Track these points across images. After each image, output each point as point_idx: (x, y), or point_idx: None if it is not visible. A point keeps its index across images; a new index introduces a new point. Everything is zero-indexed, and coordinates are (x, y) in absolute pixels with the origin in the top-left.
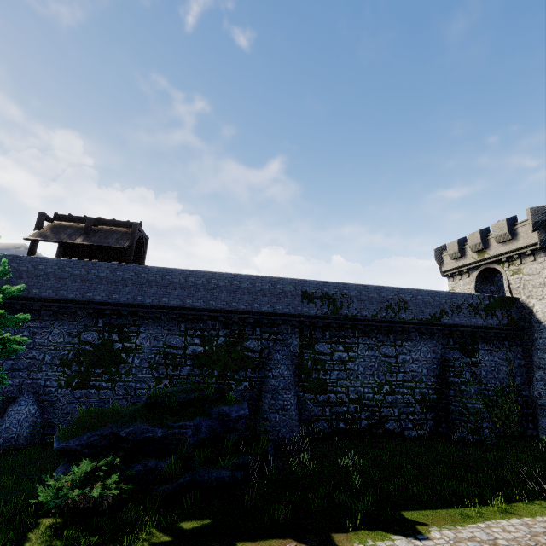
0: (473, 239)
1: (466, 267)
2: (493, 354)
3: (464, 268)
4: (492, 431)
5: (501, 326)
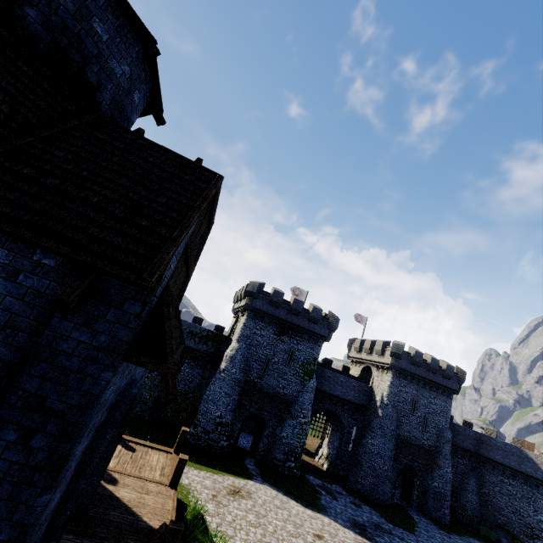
0: (240, 291)
1: (236, 310)
2: (194, 369)
3: (235, 310)
4: (146, 411)
5: (207, 352)
